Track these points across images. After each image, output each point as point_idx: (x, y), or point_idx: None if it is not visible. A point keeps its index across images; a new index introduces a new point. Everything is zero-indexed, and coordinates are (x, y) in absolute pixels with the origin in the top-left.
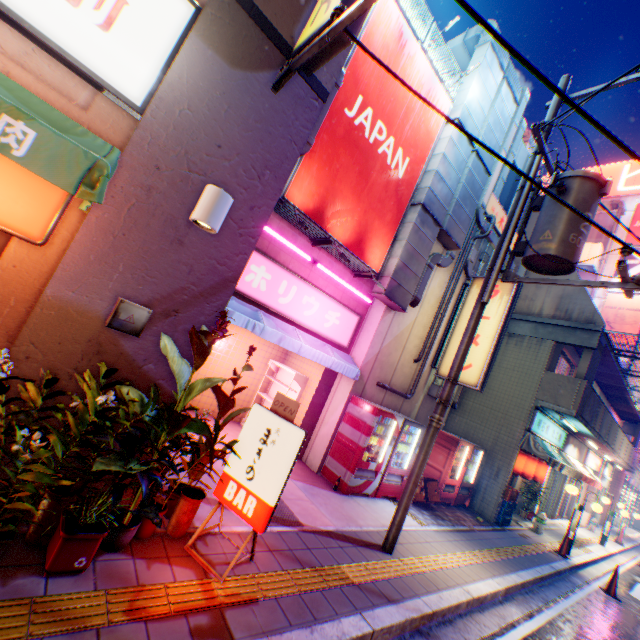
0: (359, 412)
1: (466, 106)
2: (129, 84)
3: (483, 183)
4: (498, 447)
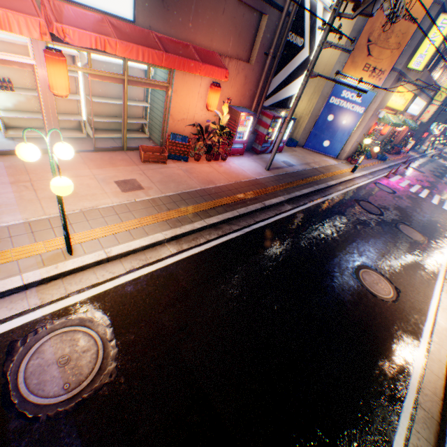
0: None
1: None
2: (416, 115)
3: None
4: (418, 132)
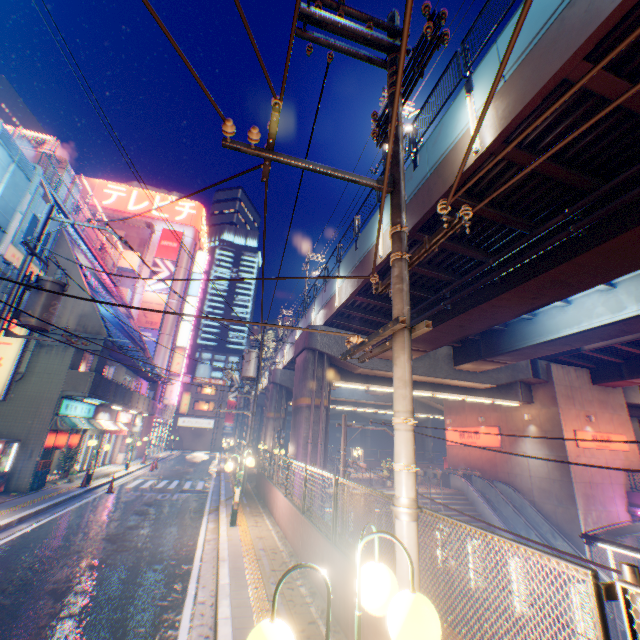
0: None
1: None
2: None
3: (2, 239)
4: (34, 434)
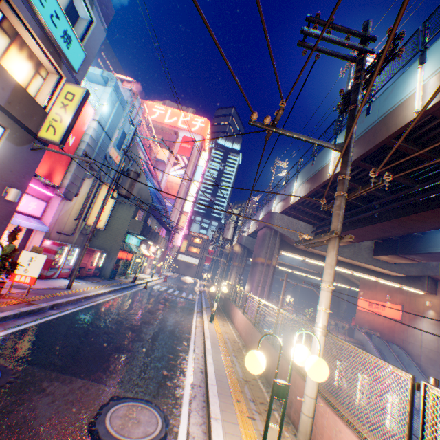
0: (50, 246)
1: (102, 115)
2: None
3: (109, 144)
4: (113, 250)
